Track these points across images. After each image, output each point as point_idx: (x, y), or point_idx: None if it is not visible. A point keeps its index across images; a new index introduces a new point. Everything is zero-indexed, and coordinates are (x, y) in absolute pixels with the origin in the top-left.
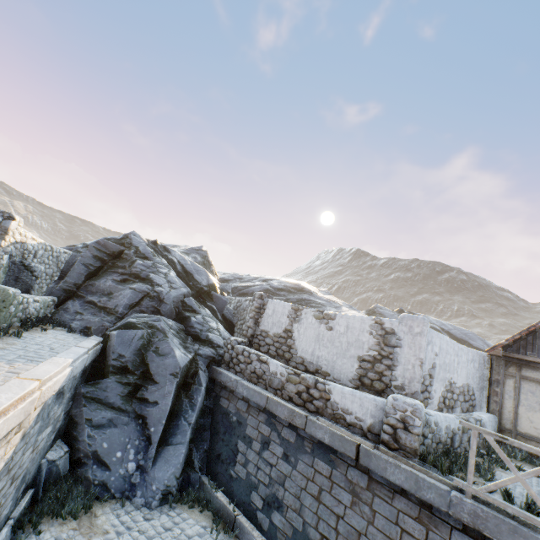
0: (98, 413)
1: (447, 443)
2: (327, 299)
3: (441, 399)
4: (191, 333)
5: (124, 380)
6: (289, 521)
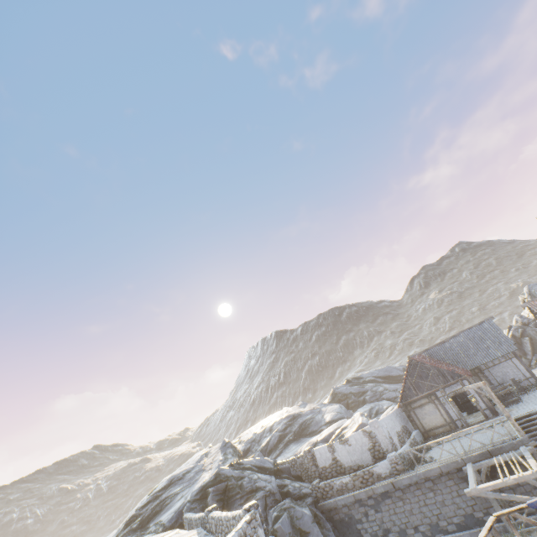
0: None
1: (410, 457)
2: (311, 411)
3: (399, 442)
4: (297, 497)
5: None
6: (395, 531)
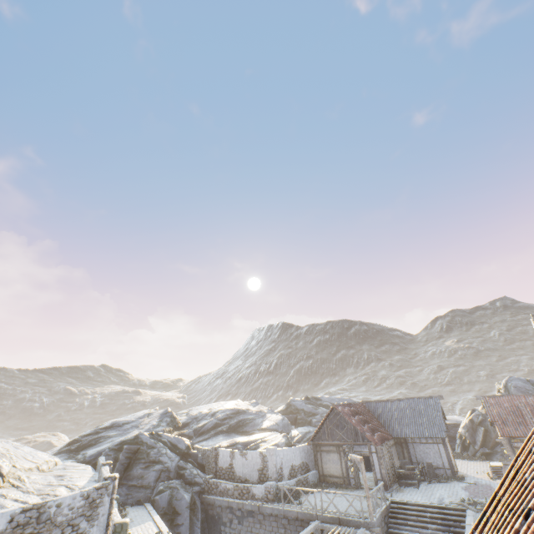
0: None
1: (289, 492)
2: (256, 412)
3: (289, 474)
4: (187, 482)
5: (167, 518)
6: None
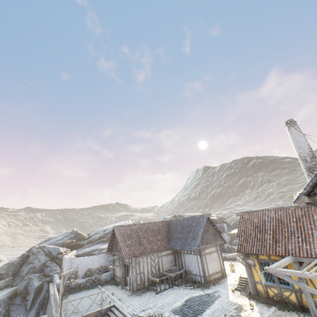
0: (13, 307)
1: (77, 287)
2: None
3: (84, 275)
4: (44, 275)
5: (21, 296)
6: None
